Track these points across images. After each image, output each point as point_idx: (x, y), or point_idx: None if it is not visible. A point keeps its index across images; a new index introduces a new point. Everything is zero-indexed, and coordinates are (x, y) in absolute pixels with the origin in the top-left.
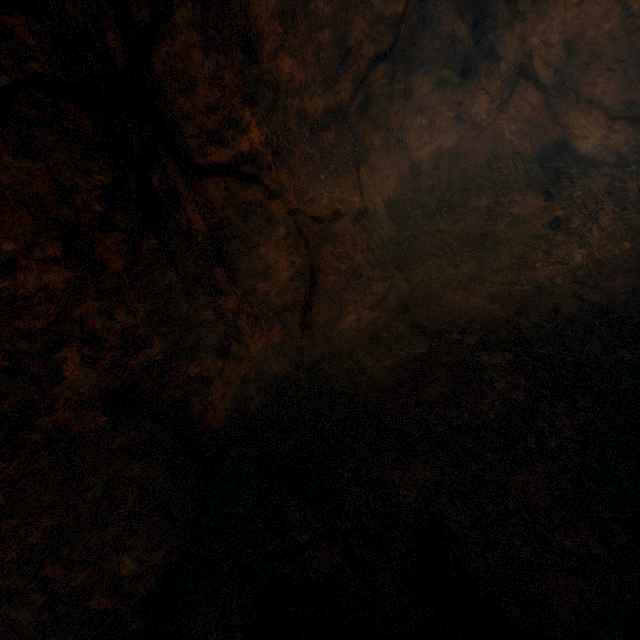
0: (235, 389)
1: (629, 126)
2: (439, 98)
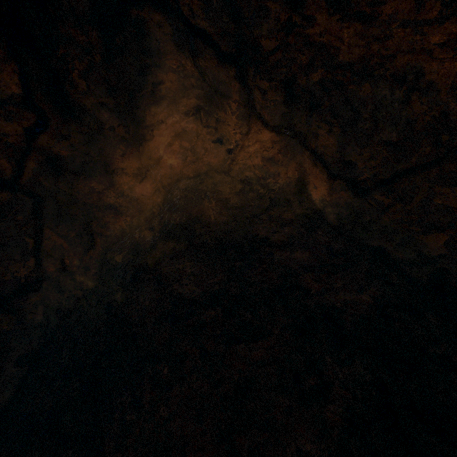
0: None
1: (349, 188)
2: (195, 123)
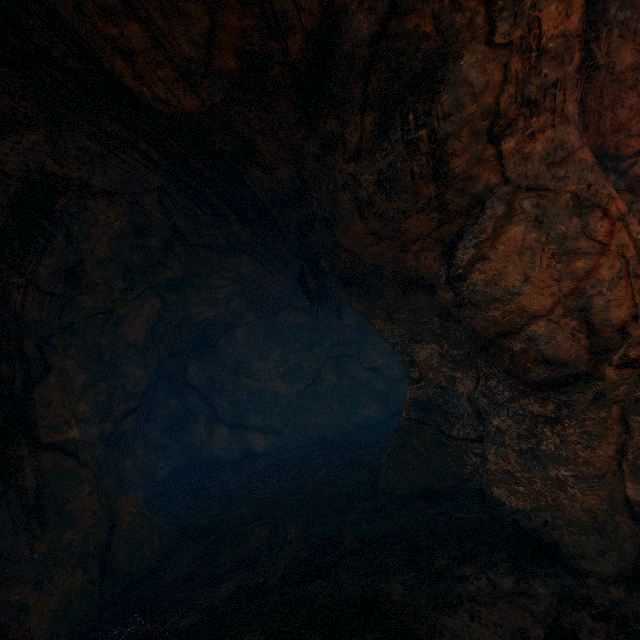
0: (49, 621)
1: (274, 434)
2: (167, 438)
